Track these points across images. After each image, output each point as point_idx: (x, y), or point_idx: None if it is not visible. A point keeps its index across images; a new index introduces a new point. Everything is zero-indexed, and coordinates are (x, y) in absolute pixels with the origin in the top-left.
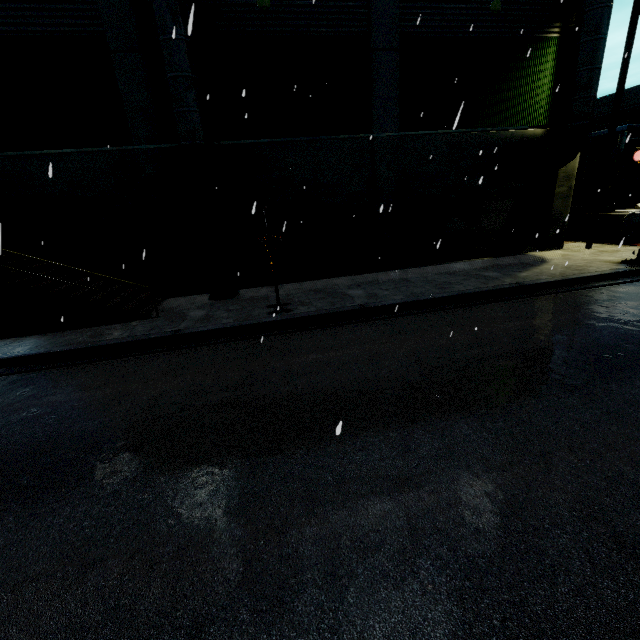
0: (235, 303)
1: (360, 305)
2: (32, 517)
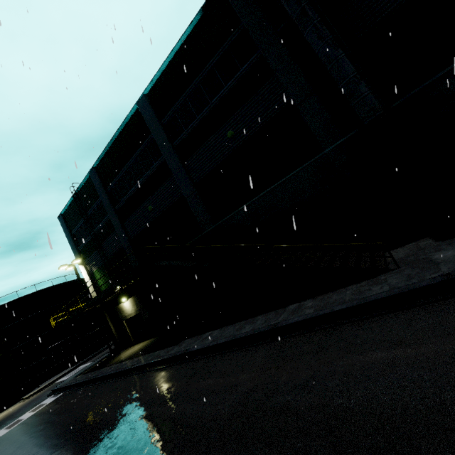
0: None
1: None
2: None
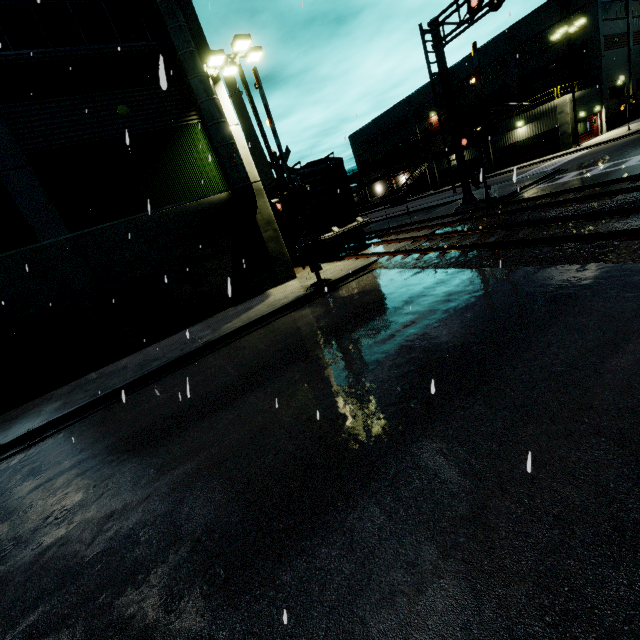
0: None
1: (28, 429)
2: None
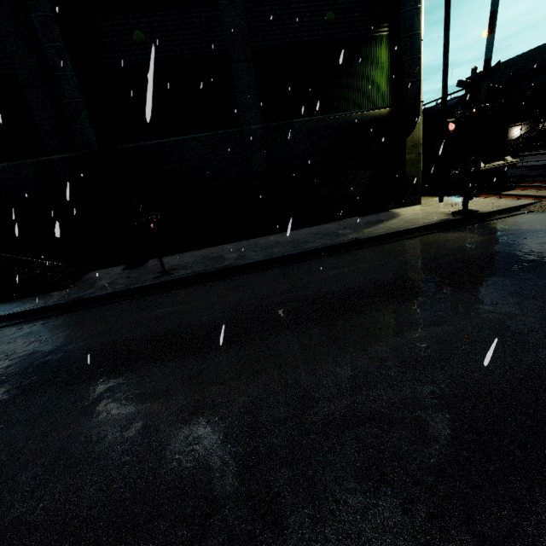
0: (137, 271)
1: (224, 266)
2: None
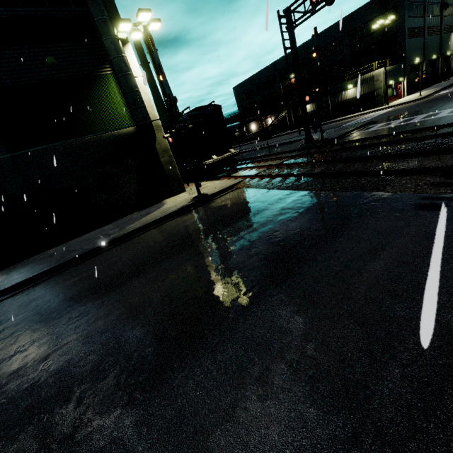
0: None
1: None
2: None
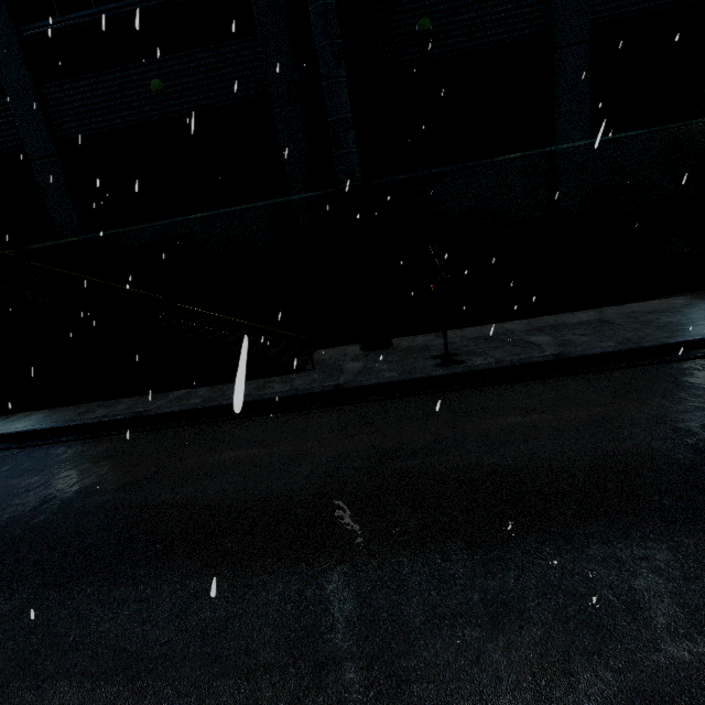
0: (392, 354)
1: (555, 355)
2: (245, 588)
